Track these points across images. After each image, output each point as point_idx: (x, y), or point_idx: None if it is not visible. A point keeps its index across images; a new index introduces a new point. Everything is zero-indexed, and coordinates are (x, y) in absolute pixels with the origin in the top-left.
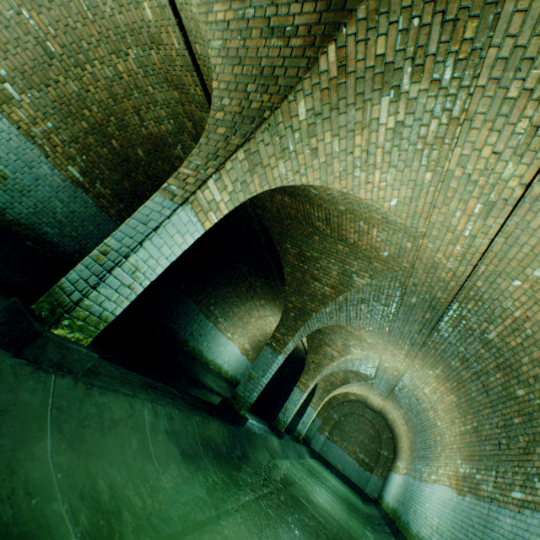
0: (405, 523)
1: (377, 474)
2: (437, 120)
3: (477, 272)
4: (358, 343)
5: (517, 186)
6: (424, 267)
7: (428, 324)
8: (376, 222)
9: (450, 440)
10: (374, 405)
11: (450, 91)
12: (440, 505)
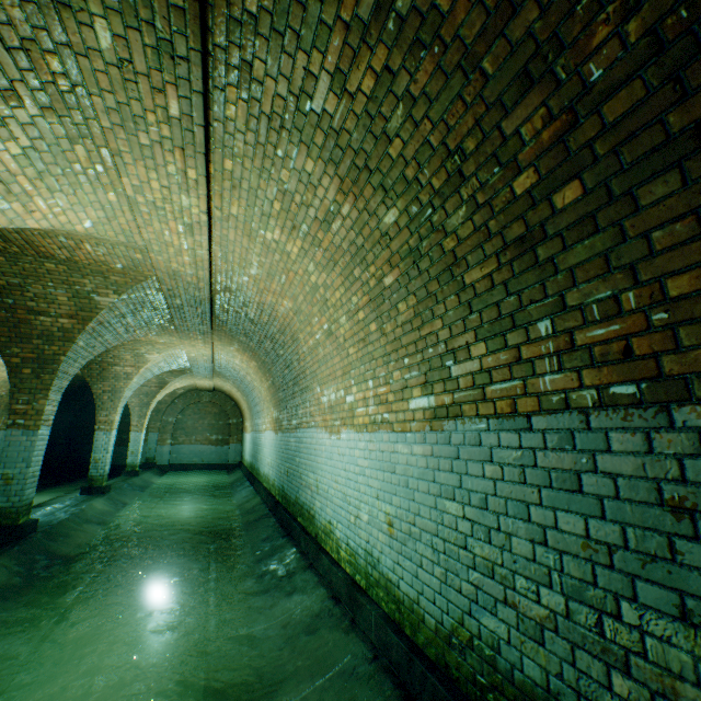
0: (258, 470)
1: (235, 442)
2: (82, 146)
3: (217, 271)
4: (152, 348)
5: (201, 213)
6: (169, 276)
7: (205, 316)
8: (83, 238)
9: (266, 394)
10: (207, 387)
11: (78, 121)
12: (270, 447)
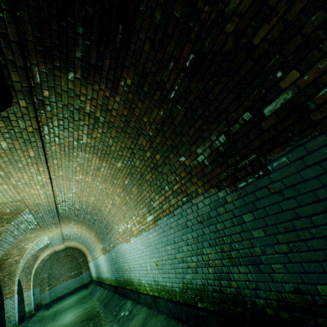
0: (102, 278)
1: (85, 271)
2: None
3: (57, 196)
4: (28, 241)
5: (47, 179)
6: (35, 206)
7: (55, 216)
8: None
9: (94, 239)
10: (61, 249)
11: None
12: (104, 263)
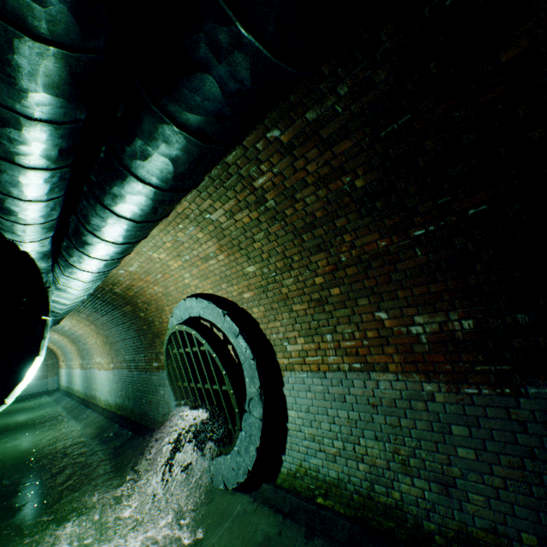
0: (73, 389)
1: (53, 376)
2: None
3: None
4: None
5: None
6: None
7: None
8: None
9: (75, 351)
10: None
11: None
12: (79, 376)
